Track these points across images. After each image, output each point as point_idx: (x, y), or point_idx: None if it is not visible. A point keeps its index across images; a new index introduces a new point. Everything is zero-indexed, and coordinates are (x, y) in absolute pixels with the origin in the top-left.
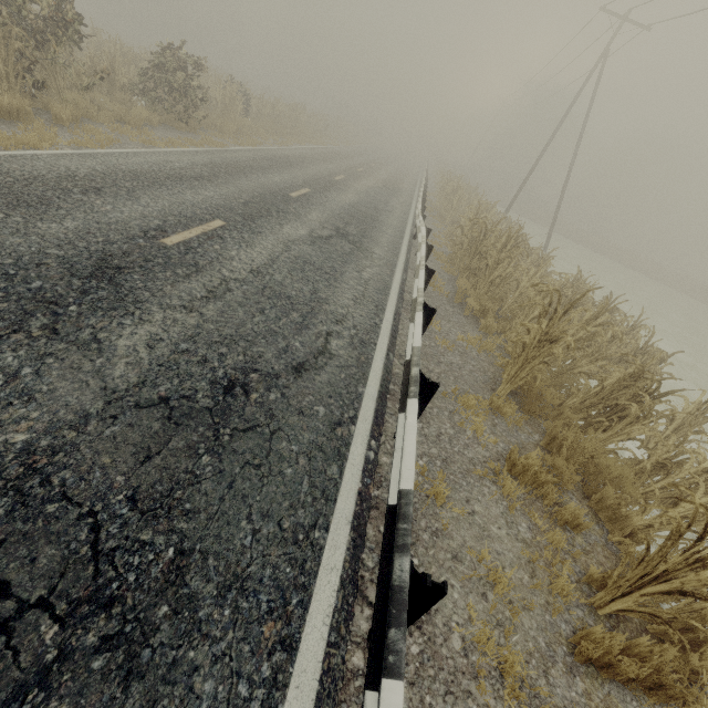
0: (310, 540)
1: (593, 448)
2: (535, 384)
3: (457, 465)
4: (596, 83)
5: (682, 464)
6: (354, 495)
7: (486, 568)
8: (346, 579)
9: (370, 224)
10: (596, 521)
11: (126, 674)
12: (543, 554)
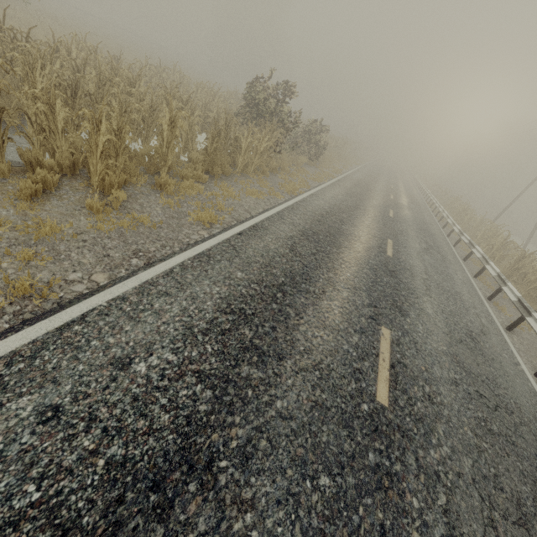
0: None
1: None
2: None
3: None
4: None
5: None
6: None
7: None
8: None
9: (432, 236)
10: None
11: (533, 434)
12: None
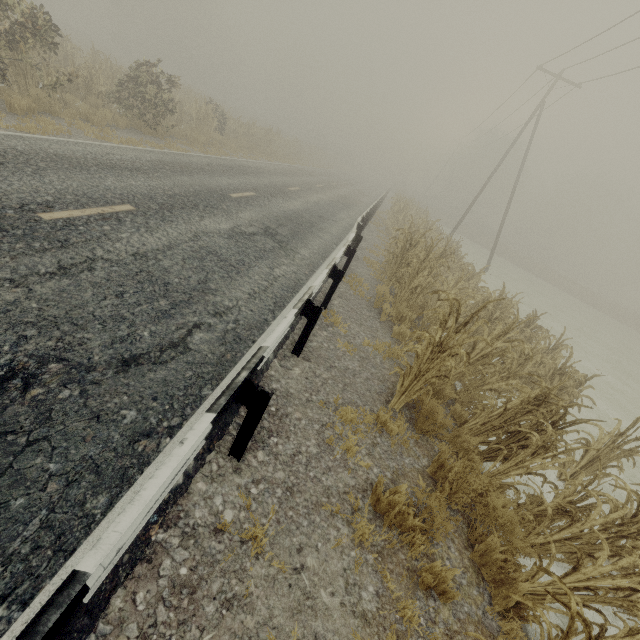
0: None
1: (481, 484)
2: (427, 400)
3: (305, 495)
4: (534, 128)
5: (590, 509)
6: None
7: None
8: None
9: (307, 228)
10: (476, 582)
11: None
12: (386, 638)
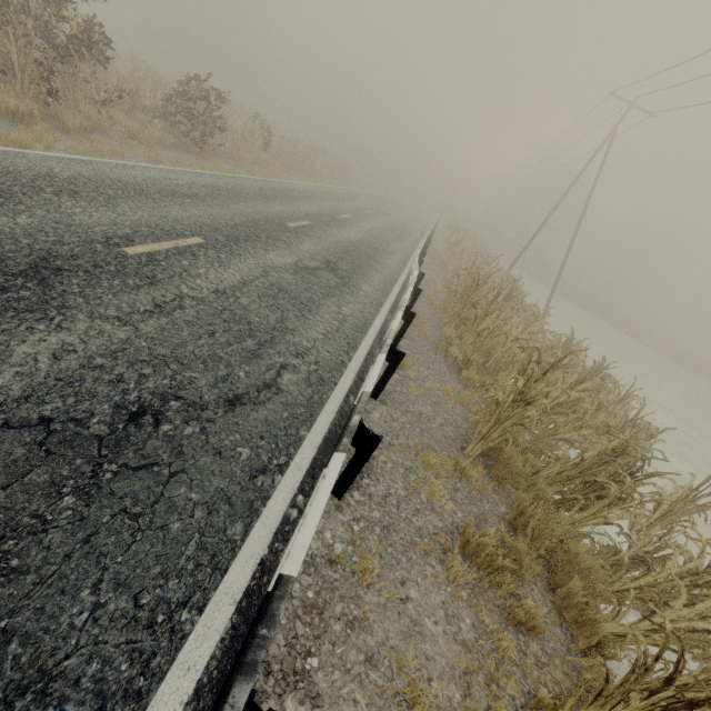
0: (172, 624)
1: (563, 531)
2: (506, 448)
3: (400, 534)
4: (603, 158)
5: (665, 559)
6: (254, 564)
7: (406, 678)
8: (207, 684)
9: (365, 261)
10: (559, 622)
11: None
12: (485, 664)
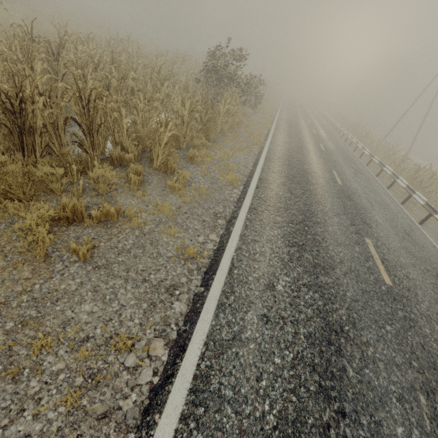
0: None
1: None
2: None
3: None
4: None
5: None
6: None
7: None
8: None
9: (352, 161)
10: None
11: None
12: None
